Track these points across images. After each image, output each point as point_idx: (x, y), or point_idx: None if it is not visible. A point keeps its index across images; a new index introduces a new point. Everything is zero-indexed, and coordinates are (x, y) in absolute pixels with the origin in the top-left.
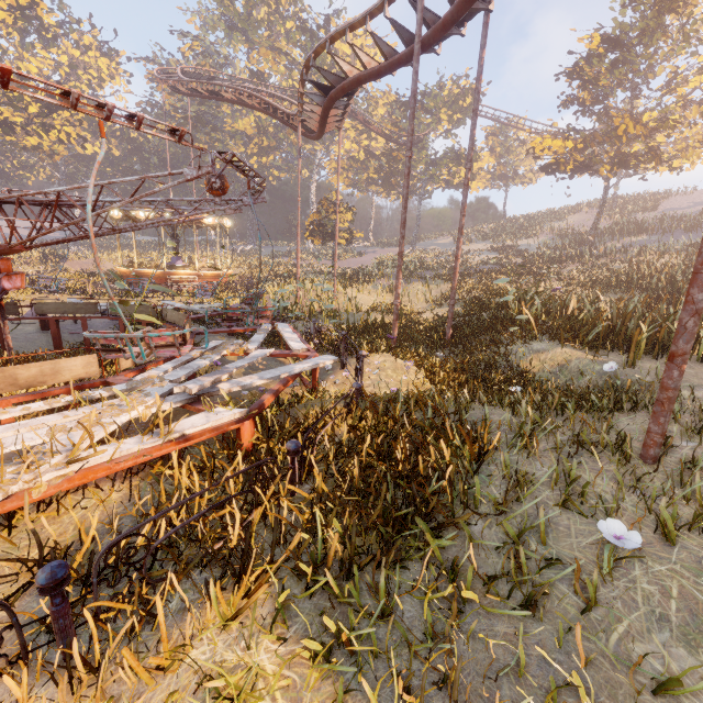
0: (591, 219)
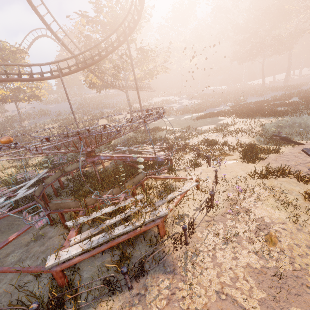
0: None
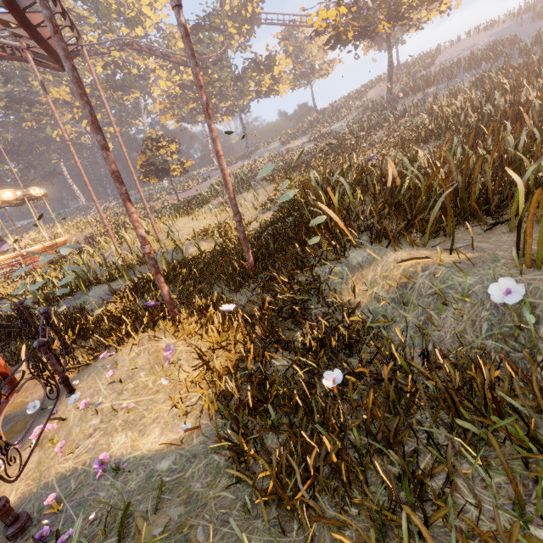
0: (385, 89)
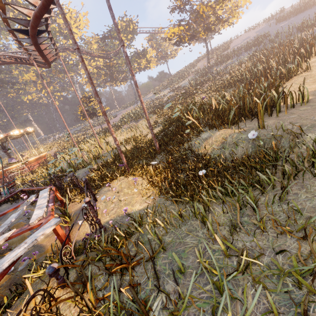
0: (206, 62)
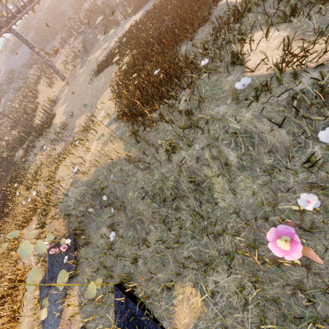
0: None
